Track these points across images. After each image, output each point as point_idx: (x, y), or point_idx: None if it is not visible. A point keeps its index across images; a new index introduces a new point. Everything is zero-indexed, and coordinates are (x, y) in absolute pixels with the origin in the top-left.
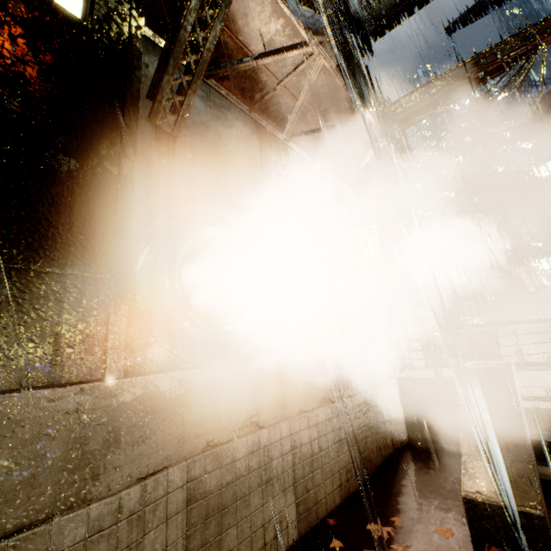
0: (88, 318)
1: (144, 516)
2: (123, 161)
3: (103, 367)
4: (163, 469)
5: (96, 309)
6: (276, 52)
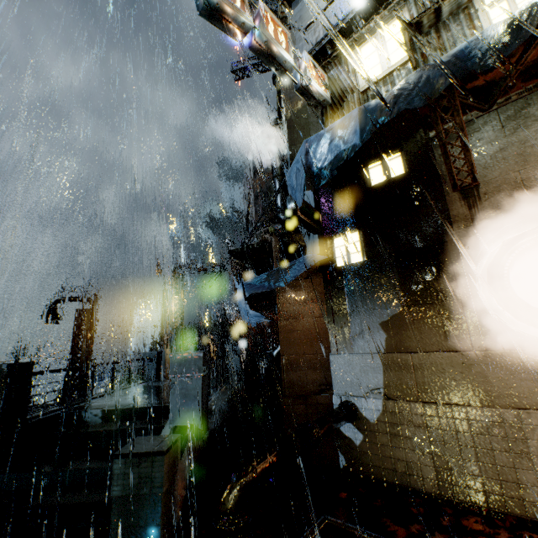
0: (455, 321)
1: (523, 429)
2: (445, 232)
3: (471, 344)
4: (534, 409)
5: (458, 316)
6: (529, 44)
